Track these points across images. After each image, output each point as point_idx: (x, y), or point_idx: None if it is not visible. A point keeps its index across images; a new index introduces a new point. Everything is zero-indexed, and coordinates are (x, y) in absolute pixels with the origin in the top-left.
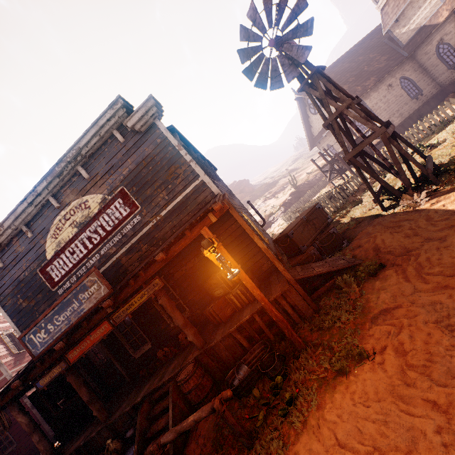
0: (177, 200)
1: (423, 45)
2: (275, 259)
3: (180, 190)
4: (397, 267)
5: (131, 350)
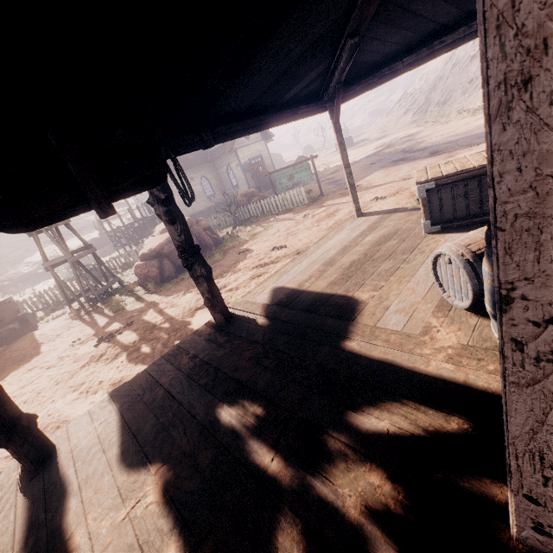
0: None
1: (221, 160)
2: None
3: None
4: (3, 373)
5: None
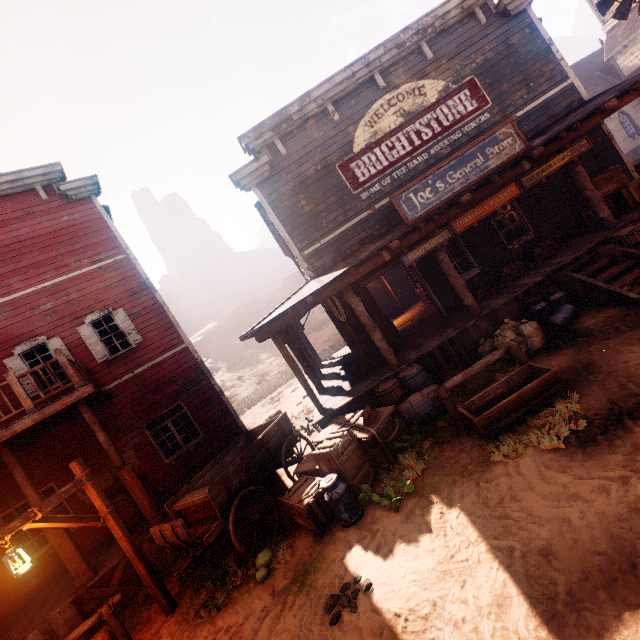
0: (538, 102)
1: None
2: None
3: (543, 92)
4: None
5: None
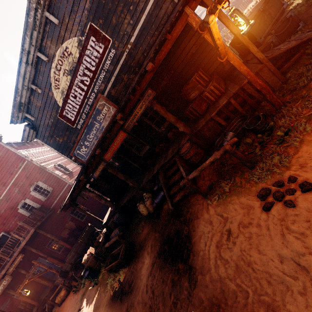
0: (141, 22)
1: None
2: (249, 43)
3: (142, 9)
4: None
5: (137, 152)
